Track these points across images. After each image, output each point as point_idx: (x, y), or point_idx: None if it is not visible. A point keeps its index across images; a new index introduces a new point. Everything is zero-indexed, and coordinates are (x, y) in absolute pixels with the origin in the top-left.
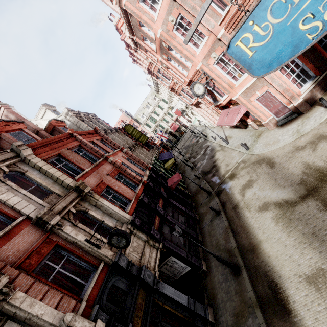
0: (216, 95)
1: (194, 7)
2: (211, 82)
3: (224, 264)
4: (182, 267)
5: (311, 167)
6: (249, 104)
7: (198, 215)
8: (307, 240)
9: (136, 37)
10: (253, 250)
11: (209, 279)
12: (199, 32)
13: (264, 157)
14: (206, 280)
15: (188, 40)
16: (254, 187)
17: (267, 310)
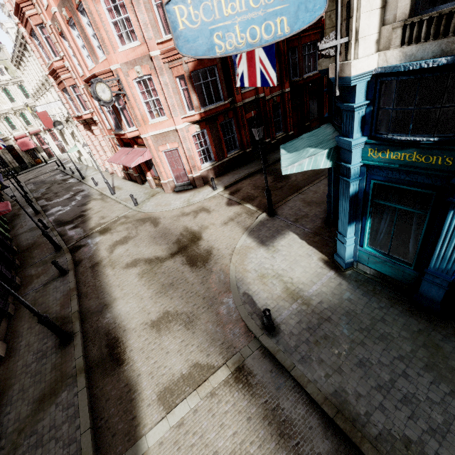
0: (123, 119)
1: None
2: (124, 99)
3: (50, 328)
4: None
5: (188, 230)
6: (156, 153)
7: (21, 278)
8: (164, 290)
9: None
10: (101, 311)
11: (5, 368)
12: (131, 28)
13: (152, 216)
14: None
15: None
16: (129, 244)
17: (95, 372)
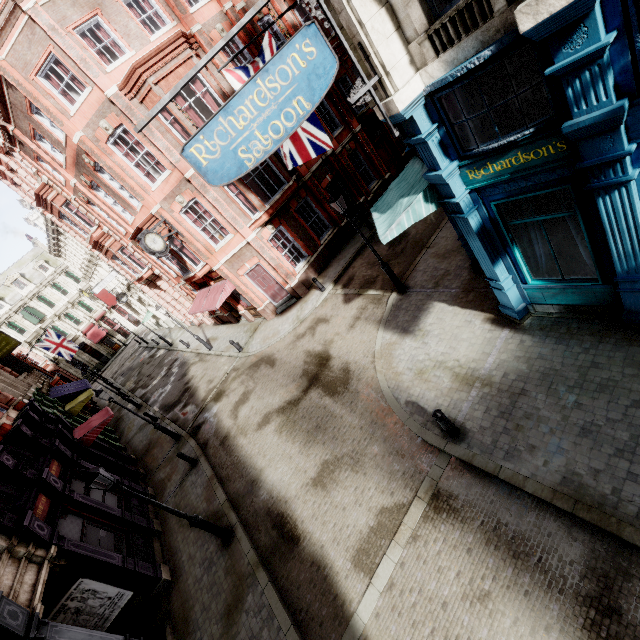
0: (186, 260)
1: (148, 126)
2: (178, 238)
3: (205, 528)
4: (111, 599)
5: (312, 354)
6: (238, 280)
7: (153, 488)
8: (312, 437)
9: (16, 126)
10: (252, 489)
11: (177, 592)
12: (155, 161)
13: (264, 355)
14: (169, 600)
15: (139, 129)
16: (251, 400)
17: (273, 562)
